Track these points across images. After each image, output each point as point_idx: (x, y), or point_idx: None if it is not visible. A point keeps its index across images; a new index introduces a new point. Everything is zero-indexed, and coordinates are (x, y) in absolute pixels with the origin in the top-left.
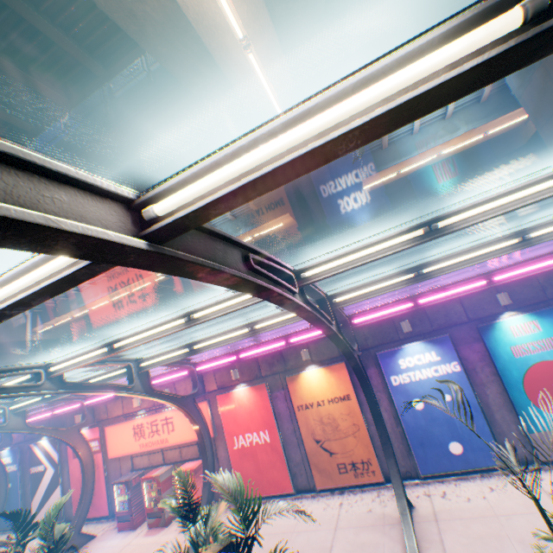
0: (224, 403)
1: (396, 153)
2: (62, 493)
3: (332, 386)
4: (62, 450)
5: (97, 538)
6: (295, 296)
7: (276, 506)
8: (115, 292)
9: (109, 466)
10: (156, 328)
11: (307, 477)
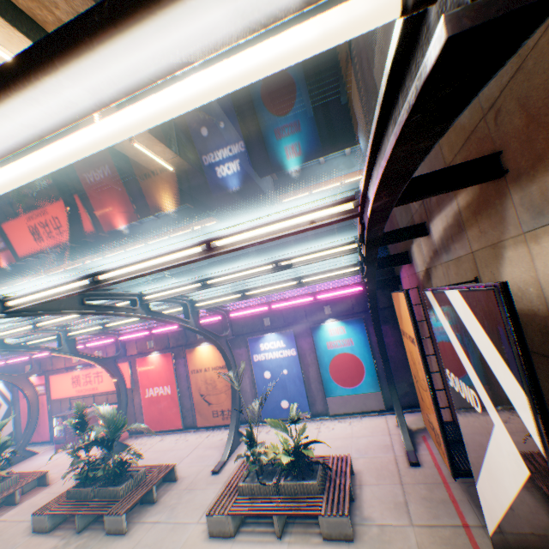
0: (141, 365)
1: (307, 177)
2: (15, 424)
3: (216, 358)
4: (15, 391)
5: (39, 454)
6: (136, 310)
7: (134, 425)
8: (70, 263)
9: (53, 405)
10: (64, 317)
11: (193, 419)
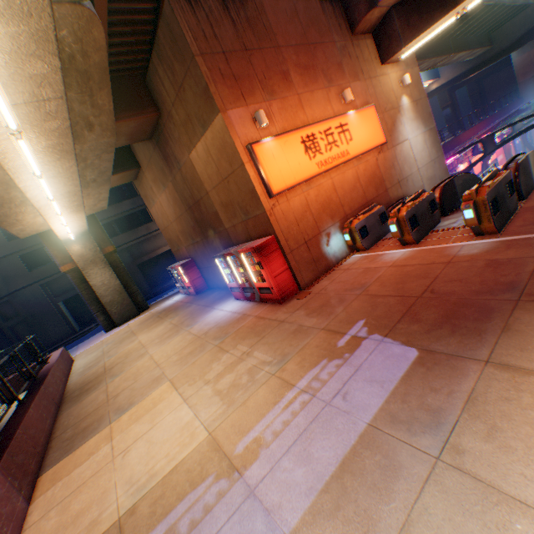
0: None
1: None
2: None
3: None
4: None
5: None
6: None
7: None
8: None
9: None
10: None
11: None
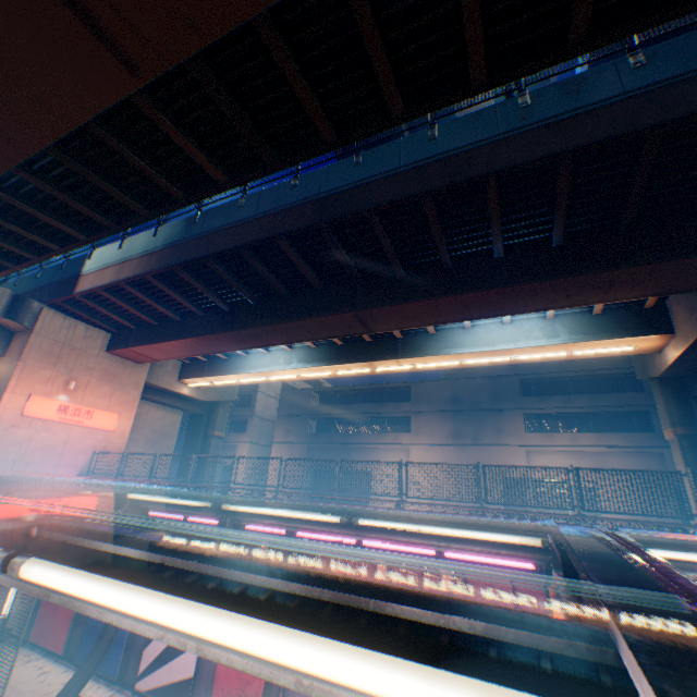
0: None
1: None
2: (197, 660)
3: None
4: None
5: None
6: None
7: None
8: (315, 367)
9: None
10: None
11: None
